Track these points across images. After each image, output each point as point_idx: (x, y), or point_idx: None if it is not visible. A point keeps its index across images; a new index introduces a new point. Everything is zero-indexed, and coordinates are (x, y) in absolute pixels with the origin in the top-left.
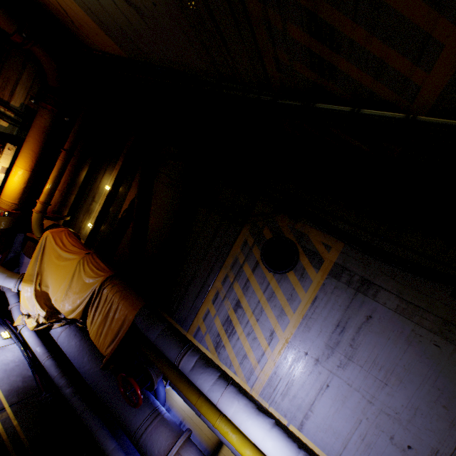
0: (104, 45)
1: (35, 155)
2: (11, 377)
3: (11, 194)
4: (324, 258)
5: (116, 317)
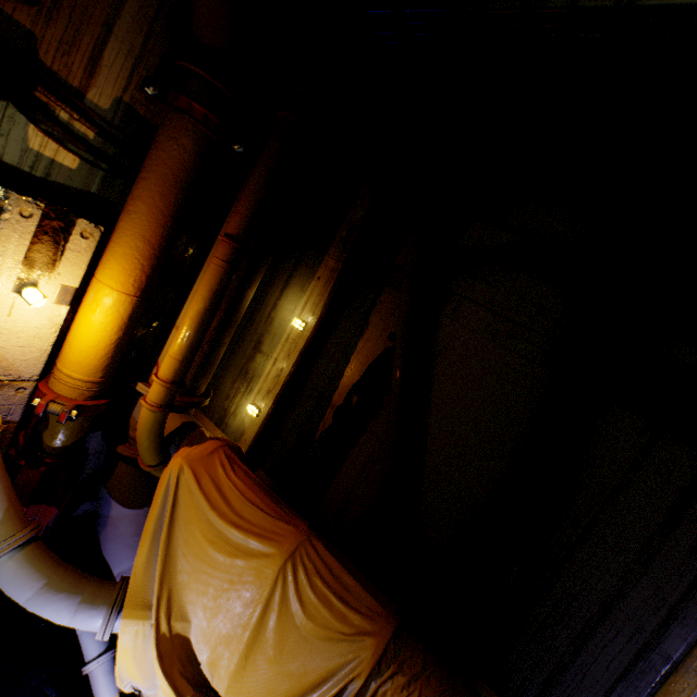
0: None
1: (151, 252)
2: None
3: (85, 358)
4: None
5: None
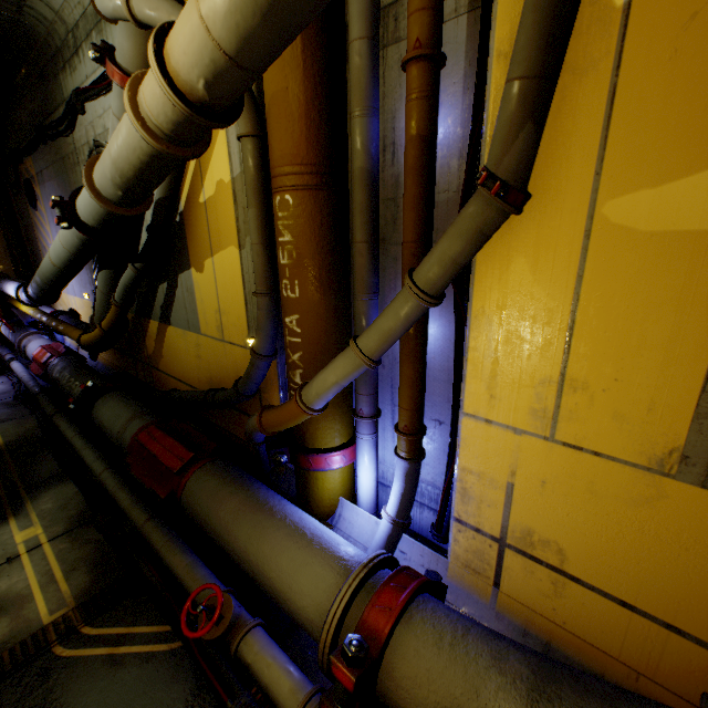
0: None
1: None
2: None
3: None
4: (35, 176)
5: None
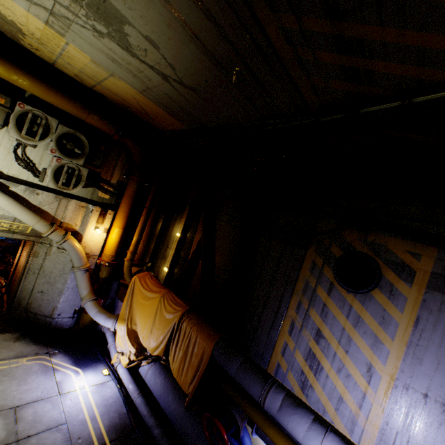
0: (170, 125)
1: (126, 215)
2: (110, 412)
3: (110, 248)
4: (415, 268)
5: (195, 351)
